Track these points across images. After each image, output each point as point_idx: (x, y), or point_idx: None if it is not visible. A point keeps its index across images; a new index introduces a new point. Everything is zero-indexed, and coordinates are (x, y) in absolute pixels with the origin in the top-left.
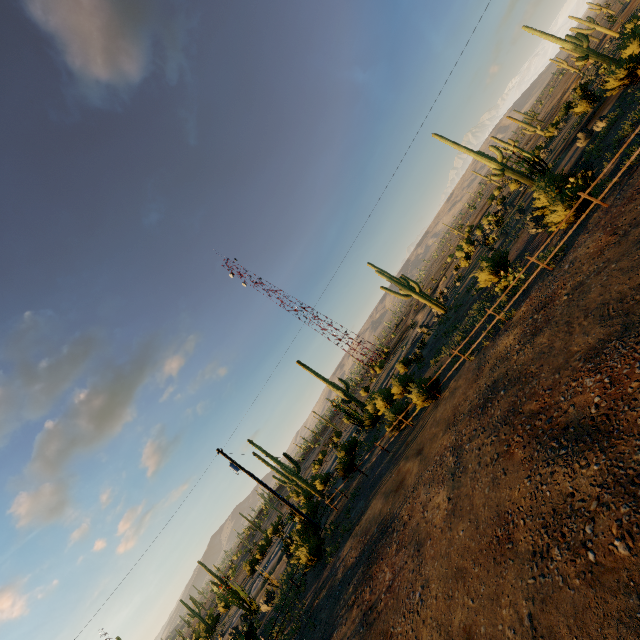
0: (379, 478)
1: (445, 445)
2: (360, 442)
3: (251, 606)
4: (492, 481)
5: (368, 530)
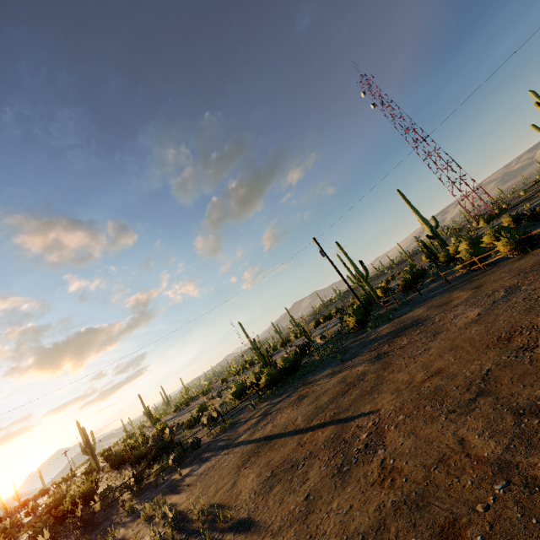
0: (430, 297)
1: (504, 285)
2: (428, 273)
3: (310, 338)
4: (525, 309)
5: (404, 322)
